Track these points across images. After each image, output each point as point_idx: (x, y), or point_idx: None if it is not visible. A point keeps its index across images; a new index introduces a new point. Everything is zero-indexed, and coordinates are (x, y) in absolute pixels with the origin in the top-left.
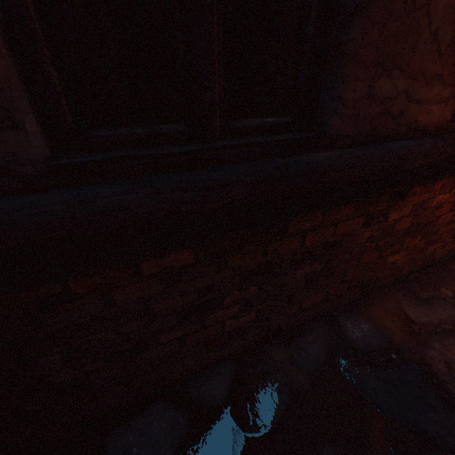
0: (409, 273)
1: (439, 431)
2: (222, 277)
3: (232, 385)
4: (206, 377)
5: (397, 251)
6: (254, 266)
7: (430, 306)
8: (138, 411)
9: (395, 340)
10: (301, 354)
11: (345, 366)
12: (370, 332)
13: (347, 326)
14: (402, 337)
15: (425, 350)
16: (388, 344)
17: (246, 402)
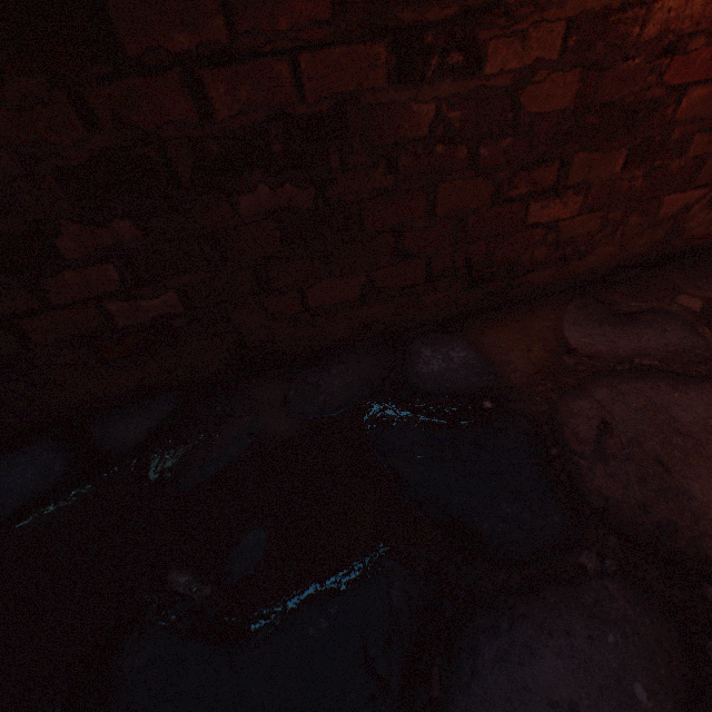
0: (614, 268)
1: (505, 534)
2: (3, 176)
3: (159, 428)
4: (126, 414)
5: (556, 191)
6: (86, 160)
7: (631, 326)
8: (7, 450)
9: (513, 381)
10: (305, 392)
11: (375, 414)
12: (463, 365)
13: (421, 355)
14: (531, 377)
15: (567, 399)
16: (489, 385)
17: (167, 452)
